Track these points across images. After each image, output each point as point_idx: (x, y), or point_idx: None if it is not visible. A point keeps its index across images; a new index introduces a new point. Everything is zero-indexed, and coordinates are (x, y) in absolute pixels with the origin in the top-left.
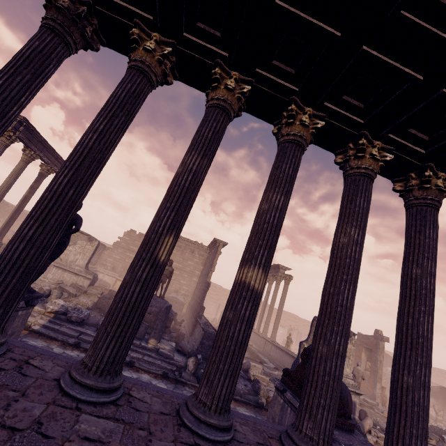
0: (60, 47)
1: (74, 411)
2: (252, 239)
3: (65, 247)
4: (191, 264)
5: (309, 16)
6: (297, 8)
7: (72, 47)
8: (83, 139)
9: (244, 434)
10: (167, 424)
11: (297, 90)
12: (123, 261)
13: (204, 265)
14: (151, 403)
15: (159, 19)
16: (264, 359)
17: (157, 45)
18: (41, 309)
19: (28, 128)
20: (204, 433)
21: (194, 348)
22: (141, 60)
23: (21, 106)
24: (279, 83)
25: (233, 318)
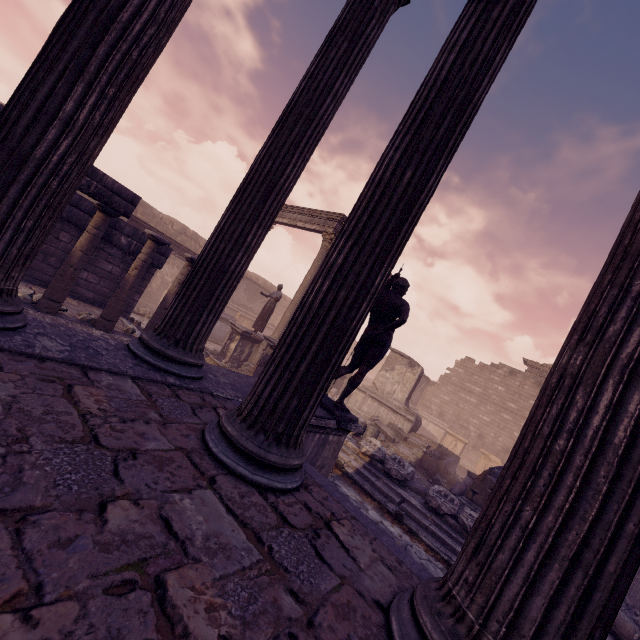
0: None
1: None
2: None
3: (386, 348)
4: None
5: None
6: None
7: None
8: (428, 76)
9: None
10: None
11: None
12: (455, 406)
13: None
14: None
15: None
16: None
17: None
18: (355, 446)
19: None
20: None
21: None
22: None
23: (335, 99)
24: None
25: None
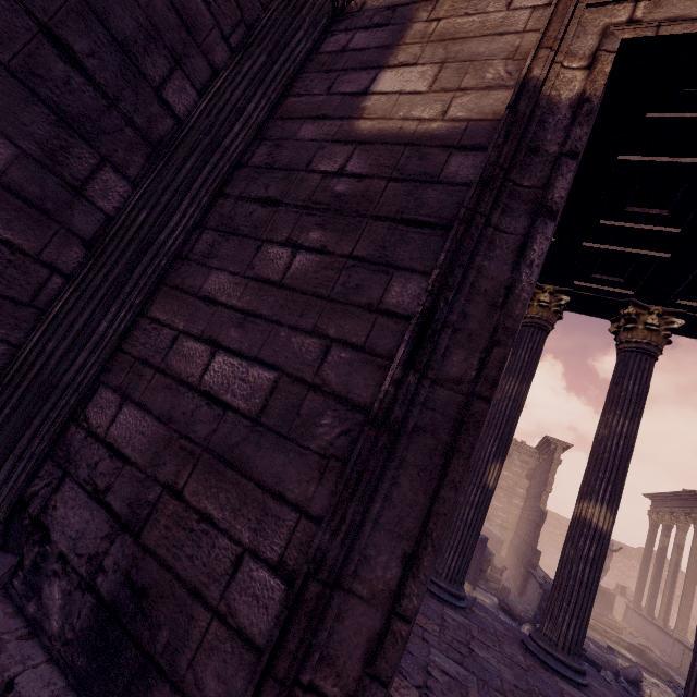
0: None
1: (438, 602)
2: (590, 469)
3: None
4: (507, 476)
5: (624, 247)
6: (609, 244)
7: None
8: None
9: (603, 693)
10: (513, 643)
11: (631, 293)
12: None
13: (531, 479)
14: (494, 624)
15: None
16: (681, 682)
17: None
18: None
19: None
20: (552, 664)
21: (529, 613)
22: None
23: None
24: (606, 290)
25: (574, 556)
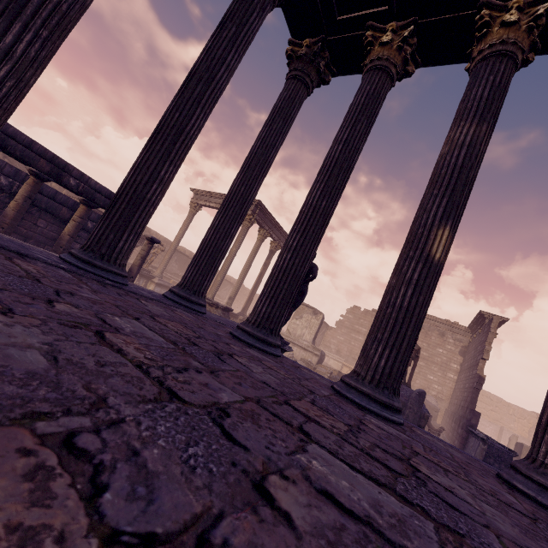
0: (301, 90)
1: (358, 409)
2: None
3: (305, 295)
4: (441, 352)
5: None
6: None
7: (309, 87)
8: (329, 154)
9: None
10: (485, 475)
11: None
12: (348, 344)
13: (465, 354)
14: (447, 449)
15: (396, 3)
16: None
17: (394, 35)
18: None
19: (262, 210)
20: None
21: None
22: (377, 58)
23: (276, 150)
24: None
25: None
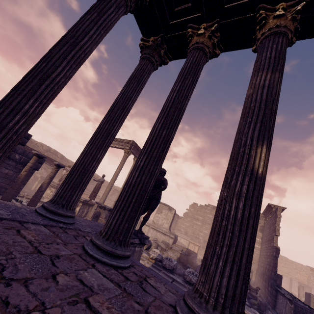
0: (149, 65)
1: None
2: None
3: (159, 201)
4: None
5: None
6: None
7: (154, 64)
8: (167, 99)
9: None
10: None
11: None
12: (192, 227)
13: (263, 231)
14: None
15: (205, 11)
16: None
17: (205, 30)
18: (147, 255)
19: (135, 146)
20: None
21: None
22: (196, 43)
23: (133, 101)
24: None
25: None
